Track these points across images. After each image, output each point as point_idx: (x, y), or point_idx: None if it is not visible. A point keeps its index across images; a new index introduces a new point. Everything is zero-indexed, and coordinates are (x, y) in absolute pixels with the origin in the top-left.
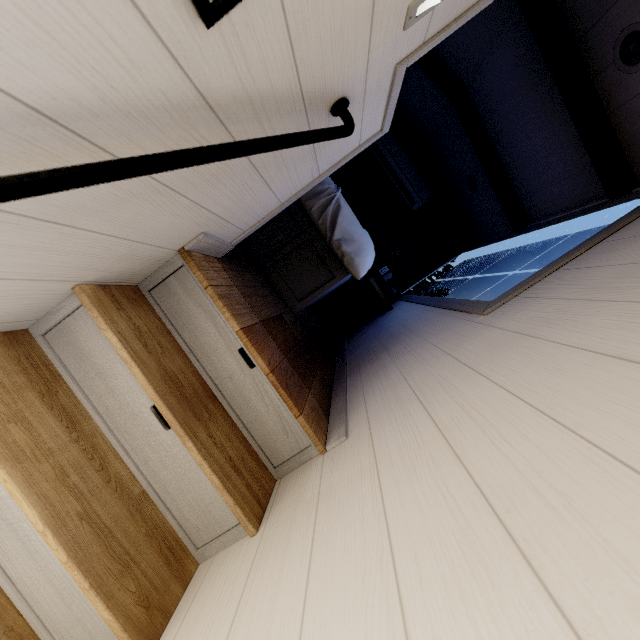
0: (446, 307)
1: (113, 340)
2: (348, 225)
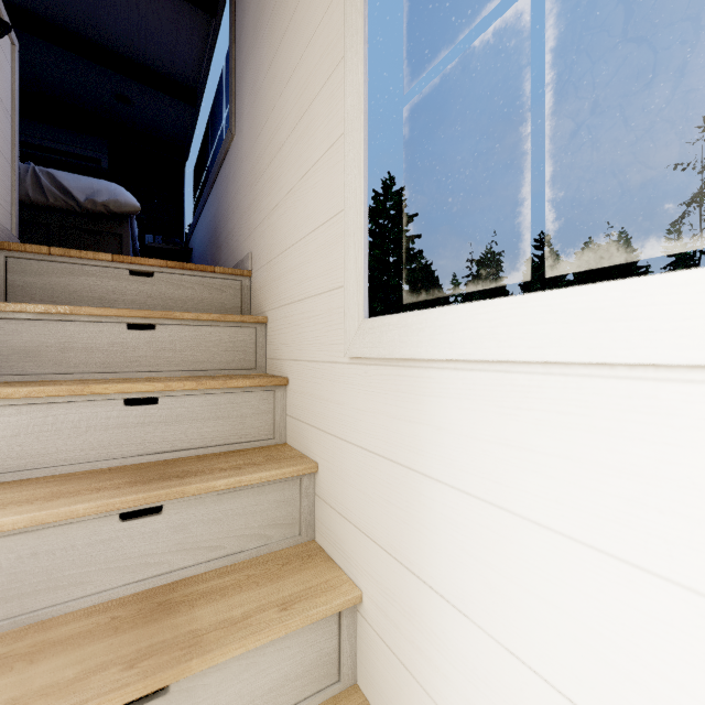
0: (216, 175)
1: (42, 308)
2: (78, 183)
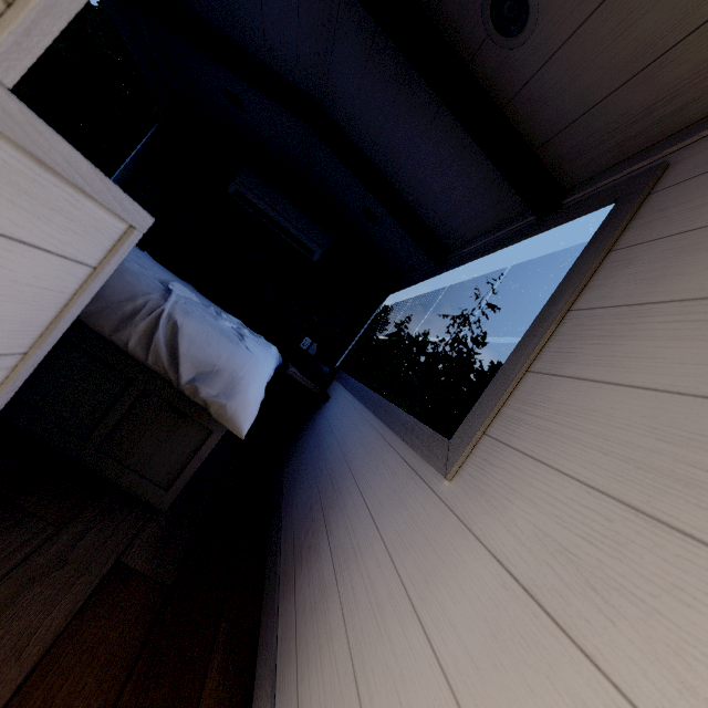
0: (389, 428)
1: None
2: (201, 350)
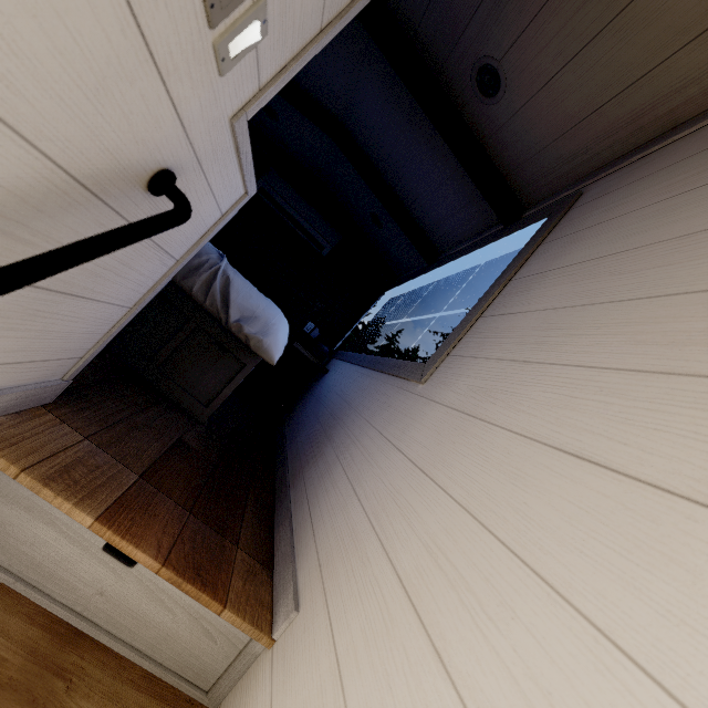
0: (382, 371)
1: None
2: (245, 300)
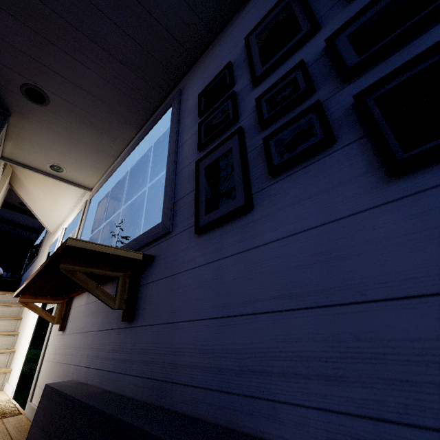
0: (33, 262)
1: None
2: None
